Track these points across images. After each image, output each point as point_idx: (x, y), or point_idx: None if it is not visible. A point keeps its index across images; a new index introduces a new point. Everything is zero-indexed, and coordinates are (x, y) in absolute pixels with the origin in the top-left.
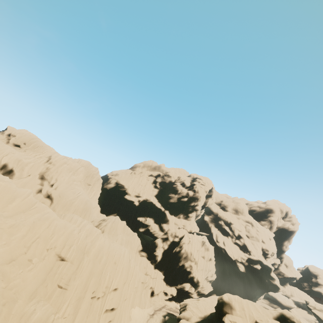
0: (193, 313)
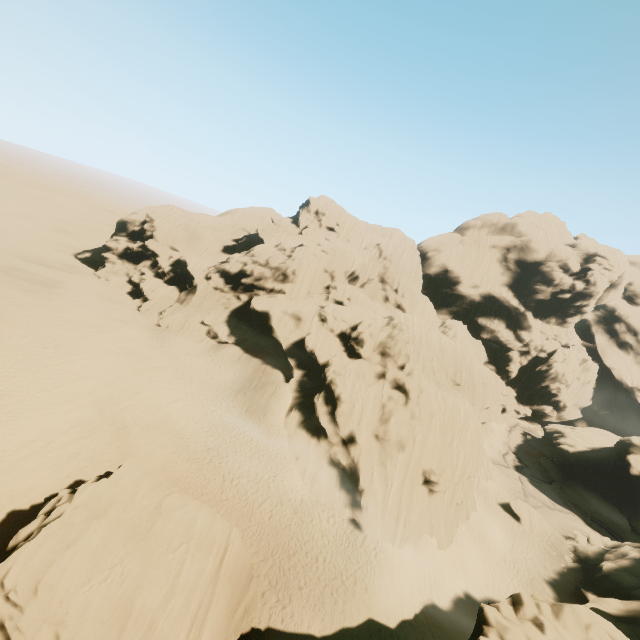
0: (576, 442)
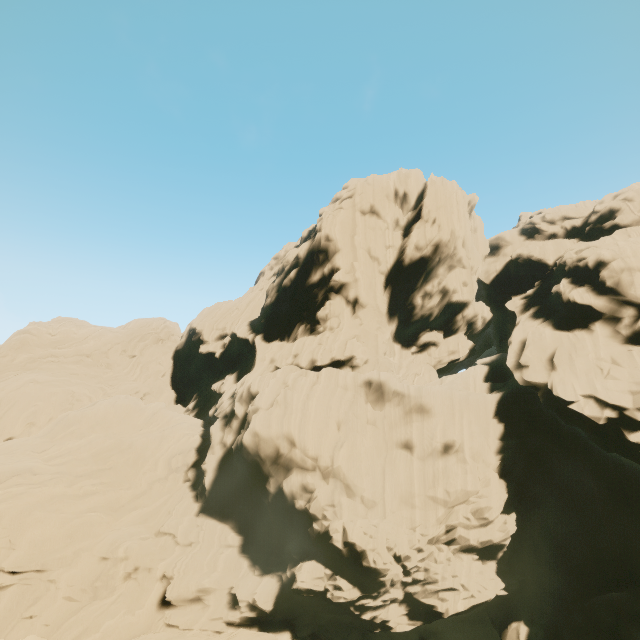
0: None
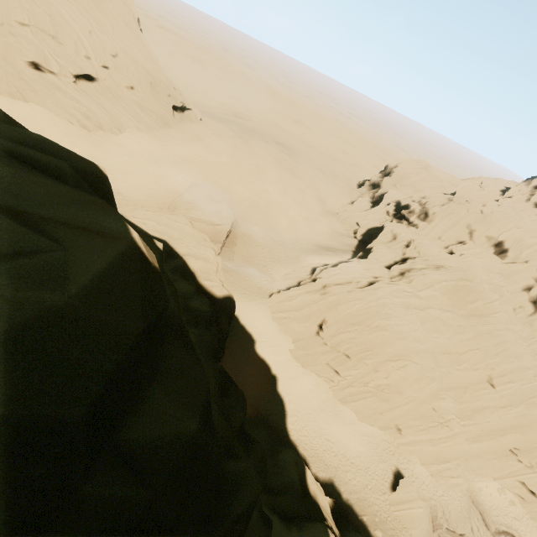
0: None
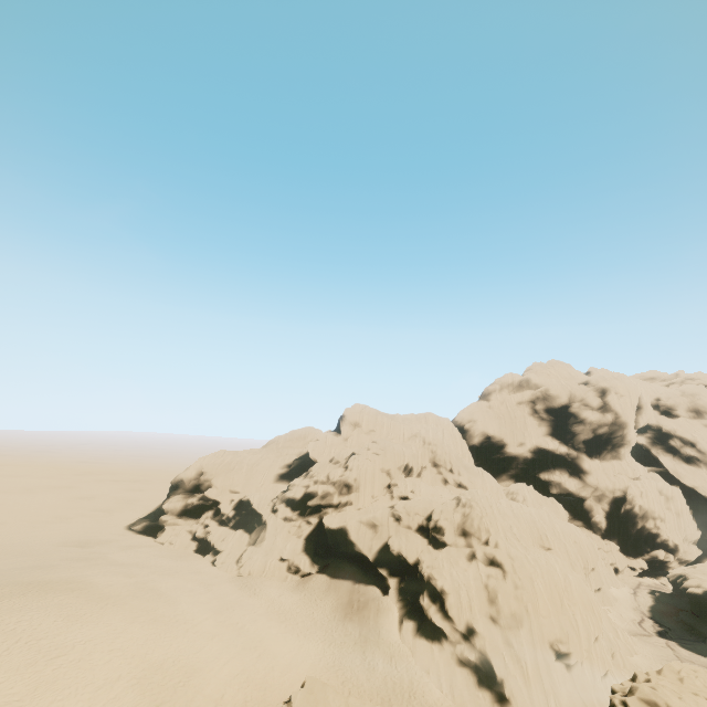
0: (701, 580)
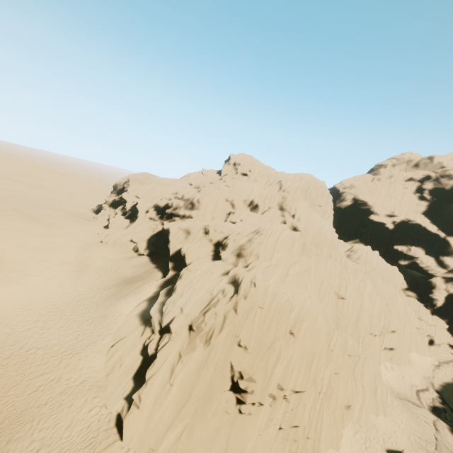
0: None
